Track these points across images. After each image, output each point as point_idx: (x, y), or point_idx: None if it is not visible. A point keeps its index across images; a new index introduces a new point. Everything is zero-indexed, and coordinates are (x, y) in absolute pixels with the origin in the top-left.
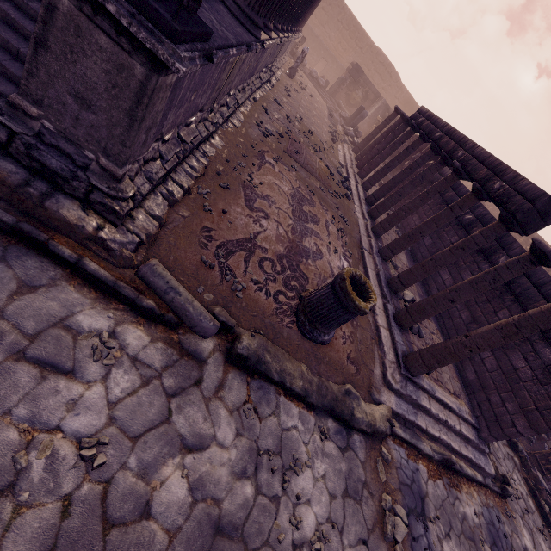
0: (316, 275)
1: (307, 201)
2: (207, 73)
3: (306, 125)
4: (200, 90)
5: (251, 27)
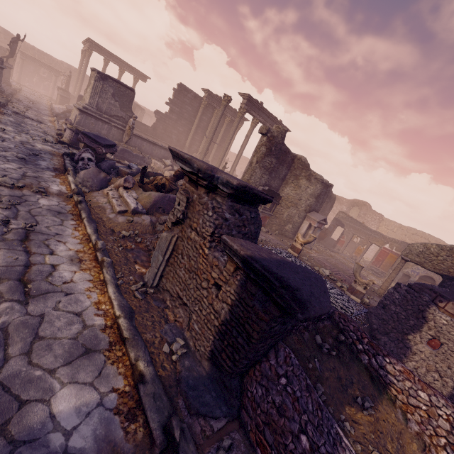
0: None
1: None
2: None
3: None
4: None
5: None
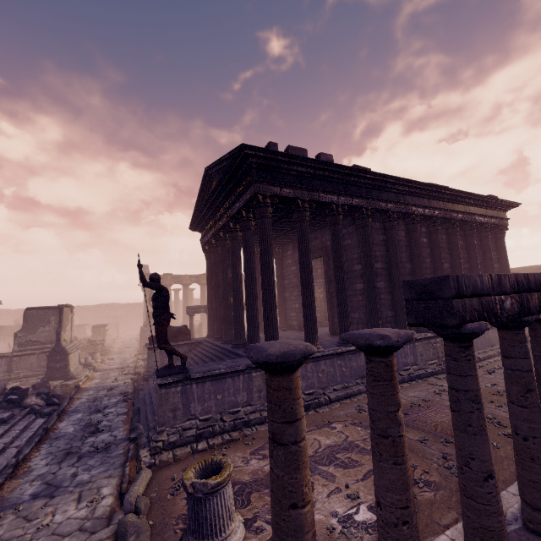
0: (266, 505)
1: (359, 449)
2: (223, 384)
3: (498, 389)
4: (226, 393)
5: None
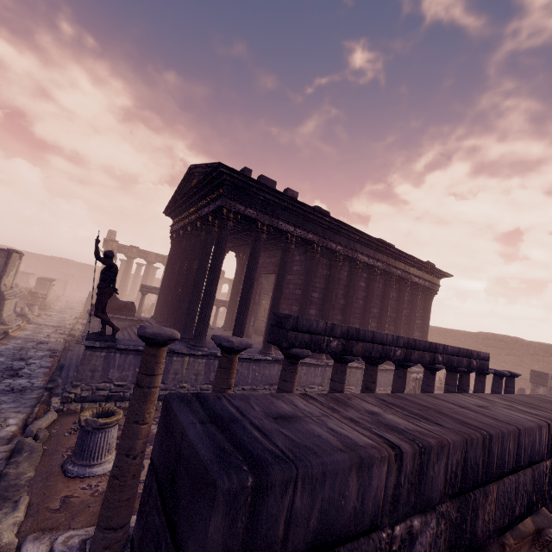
0: None
1: None
2: None
3: None
4: None
5: (192, 347)
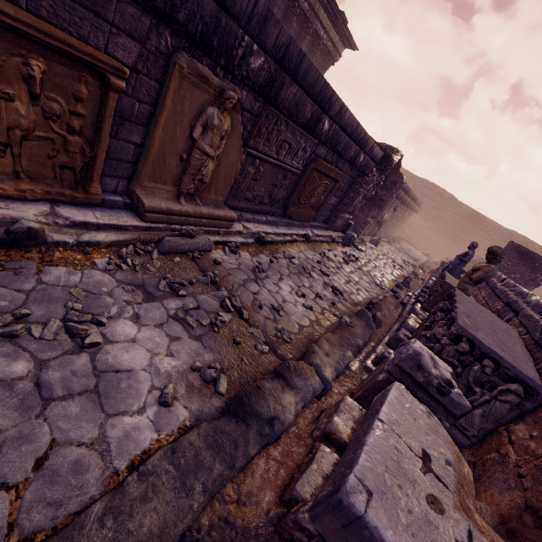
0: None
1: None
2: None
3: None
4: None
5: None
